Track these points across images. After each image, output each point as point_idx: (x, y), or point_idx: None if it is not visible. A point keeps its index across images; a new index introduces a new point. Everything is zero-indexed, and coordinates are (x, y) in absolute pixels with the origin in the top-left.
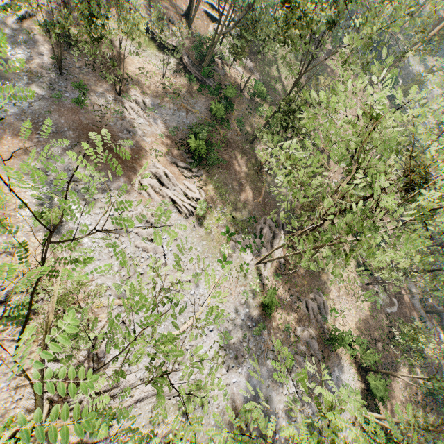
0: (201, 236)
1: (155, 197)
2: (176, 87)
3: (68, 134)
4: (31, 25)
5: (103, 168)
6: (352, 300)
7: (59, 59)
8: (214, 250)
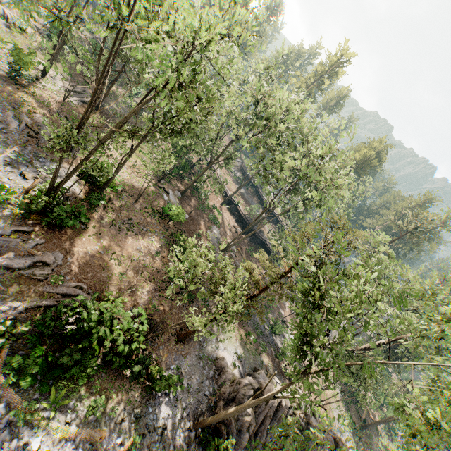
0: (0, 26)
1: None
2: (78, 37)
3: None
4: None
5: None
6: (133, 172)
7: None
8: (3, 36)
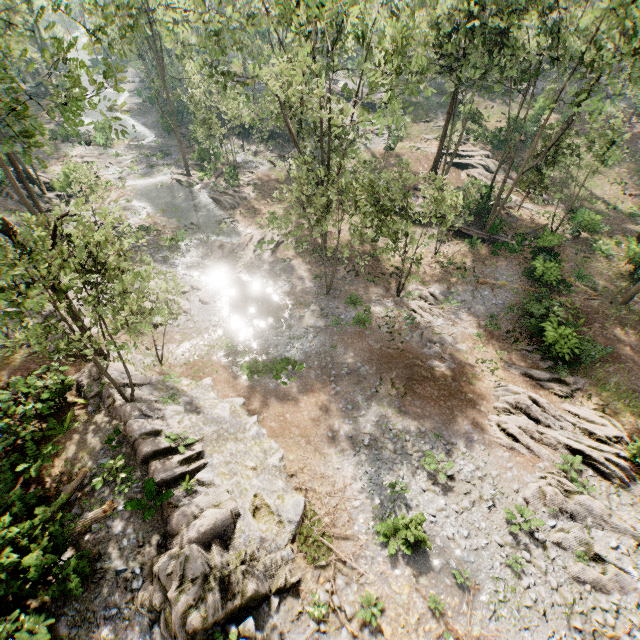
0: None
1: (541, 451)
2: (455, 259)
3: (364, 370)
4: (283, 252)
5: (431, 414)
6: None
7: (333, 277)
8: None
